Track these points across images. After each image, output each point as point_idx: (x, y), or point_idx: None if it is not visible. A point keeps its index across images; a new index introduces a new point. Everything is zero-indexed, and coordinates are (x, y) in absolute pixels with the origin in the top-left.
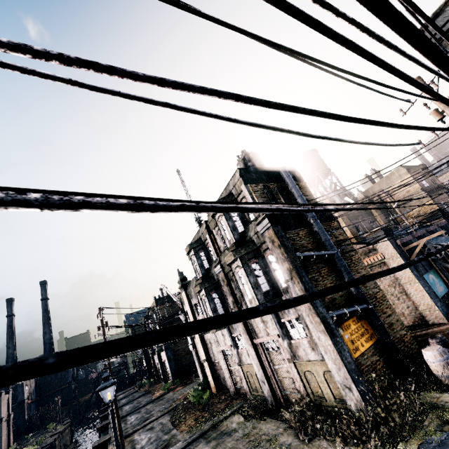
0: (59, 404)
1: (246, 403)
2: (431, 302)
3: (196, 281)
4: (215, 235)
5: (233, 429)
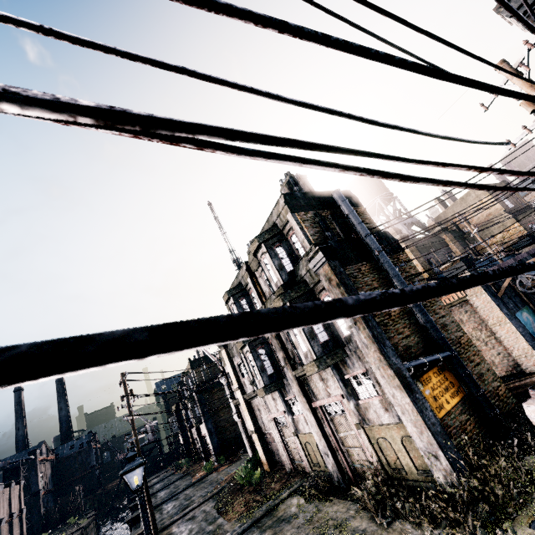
0: (81, 493)
1: (307, 482)
2: (527, 345)
3: None
4: (258, 278)
5: (292, 513)
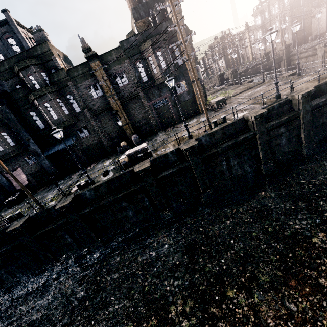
0: None
1: None
2: (325, 27)
3: (255, 26)
4: (270, 8)
5: None
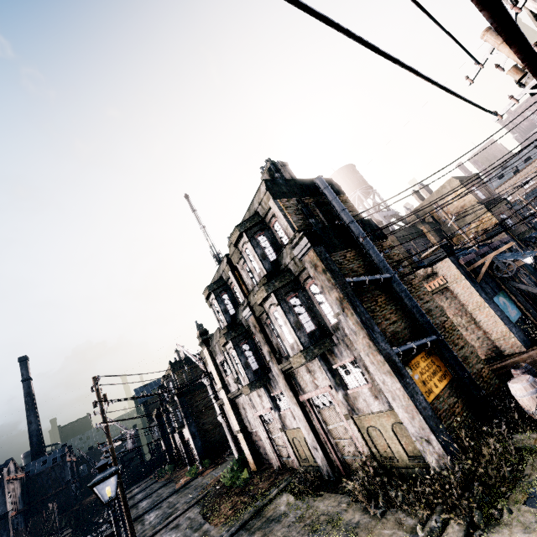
0: (56, 511)
1: (295, 478)
2: (505, 328)
3: (220, 333)
4: (240, 270)
5: (282, 512)
